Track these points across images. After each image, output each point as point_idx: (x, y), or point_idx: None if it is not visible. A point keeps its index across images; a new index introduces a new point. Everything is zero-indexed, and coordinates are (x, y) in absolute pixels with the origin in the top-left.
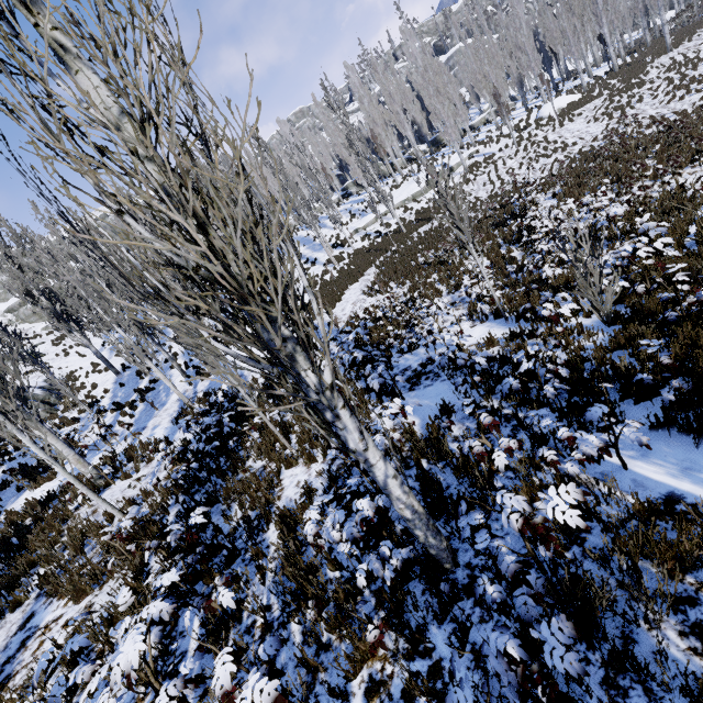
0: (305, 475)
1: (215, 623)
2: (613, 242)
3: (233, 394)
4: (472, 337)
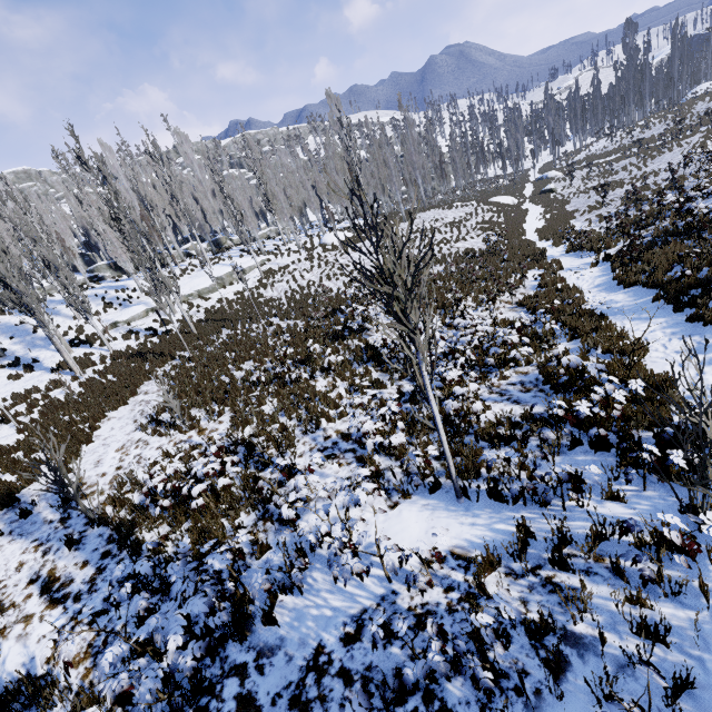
0: None
1: None
2: (489, 369)
3: None
4: (413, 536)
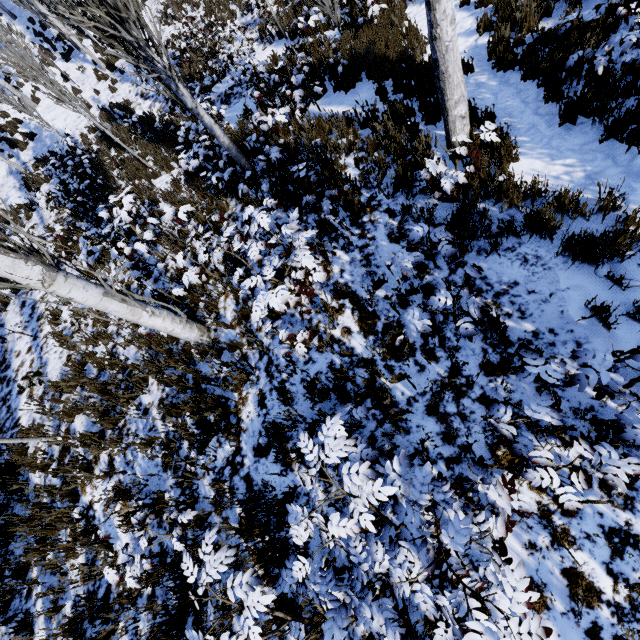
0: (170, 177)
1: (152, 237)
2: None
3: (71, 152)
4: (265, 59)
